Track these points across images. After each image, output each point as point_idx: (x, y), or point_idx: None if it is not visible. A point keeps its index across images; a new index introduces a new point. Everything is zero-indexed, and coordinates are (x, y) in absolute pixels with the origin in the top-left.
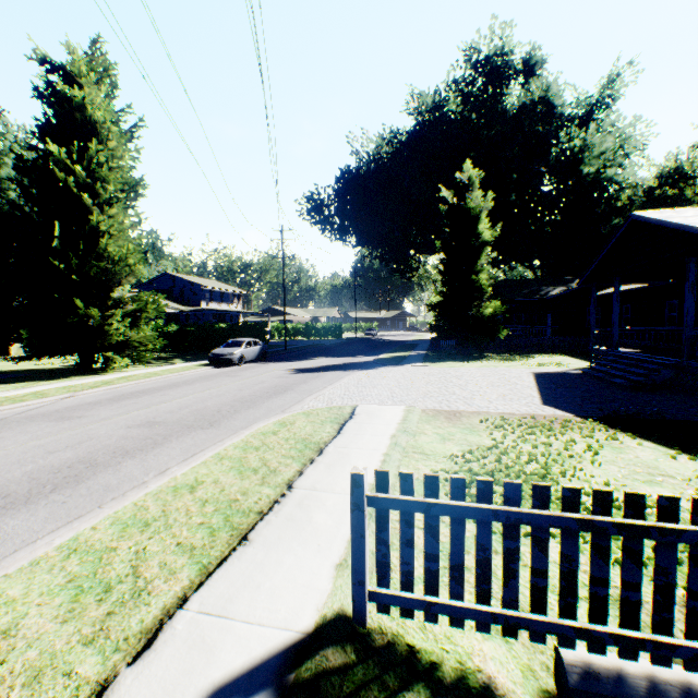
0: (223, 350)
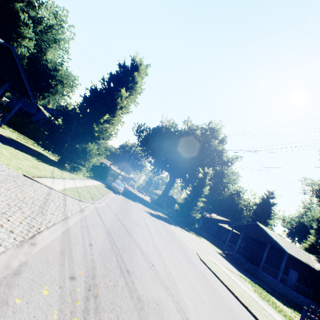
0: (117, 186)
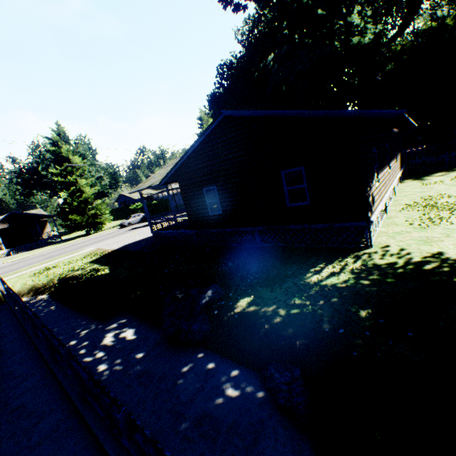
0: (123, 222)
